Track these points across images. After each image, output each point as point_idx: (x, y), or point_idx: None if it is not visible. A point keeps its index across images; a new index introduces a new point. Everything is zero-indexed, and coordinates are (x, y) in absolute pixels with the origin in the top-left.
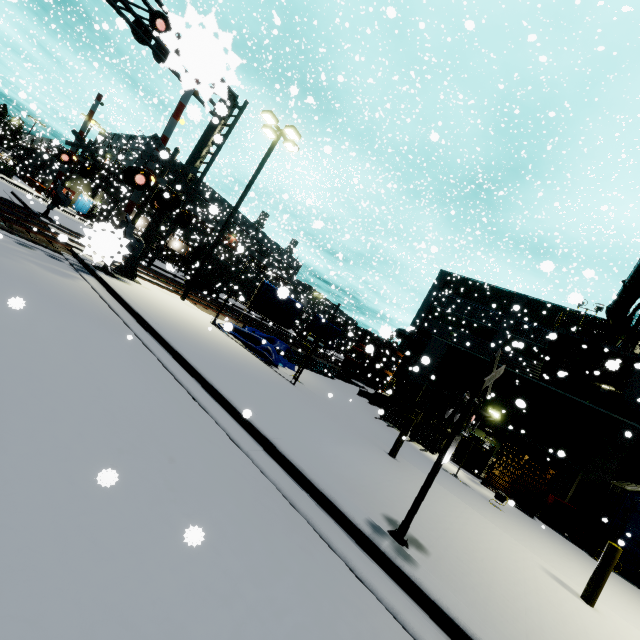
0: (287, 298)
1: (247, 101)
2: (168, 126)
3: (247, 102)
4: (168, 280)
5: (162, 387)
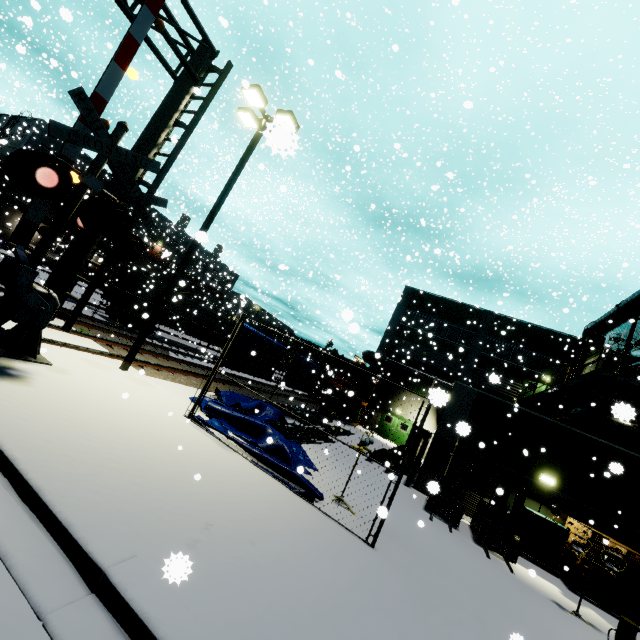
0: (269, 342)
1: (230, 63)
2: (105, 77)
3: (230, 64)
4: (88, 325)
5: None
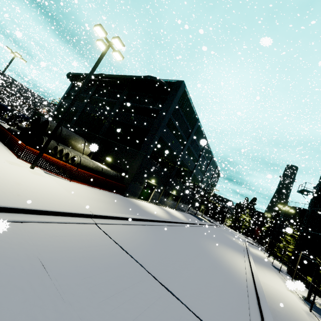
0: (1, 104)
1: None
2: None
3: None
4: None
5: None
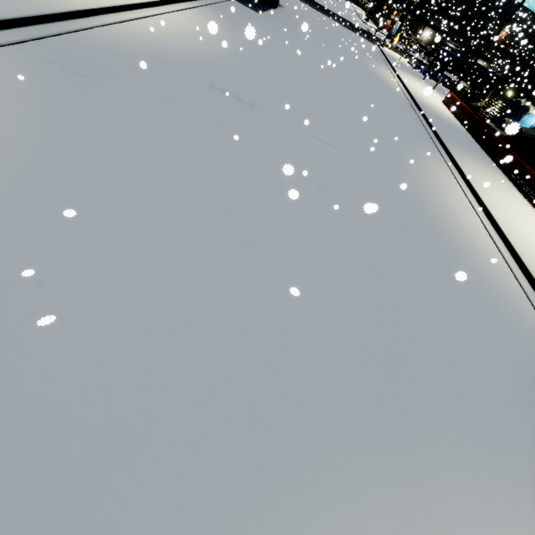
0: (454, 56)
1: None
2: None
3: None
4: (408, 57)
5: (378, 55)
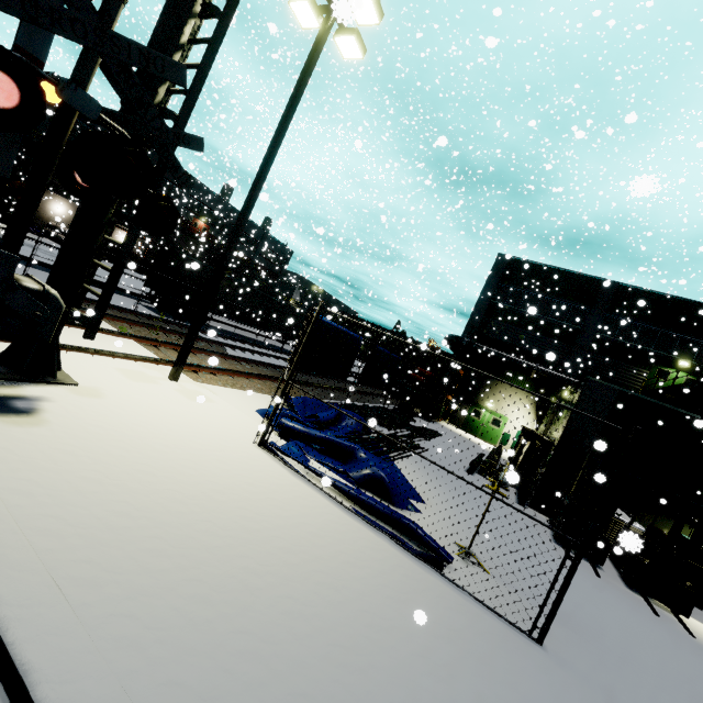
0: (343, 333)
1: None
2: None
3: None
4: (129, 321)
5: None
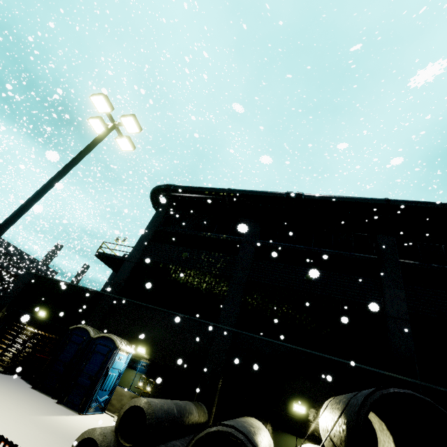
0: None
1: None
2: None
3: None
4: None
5: None
